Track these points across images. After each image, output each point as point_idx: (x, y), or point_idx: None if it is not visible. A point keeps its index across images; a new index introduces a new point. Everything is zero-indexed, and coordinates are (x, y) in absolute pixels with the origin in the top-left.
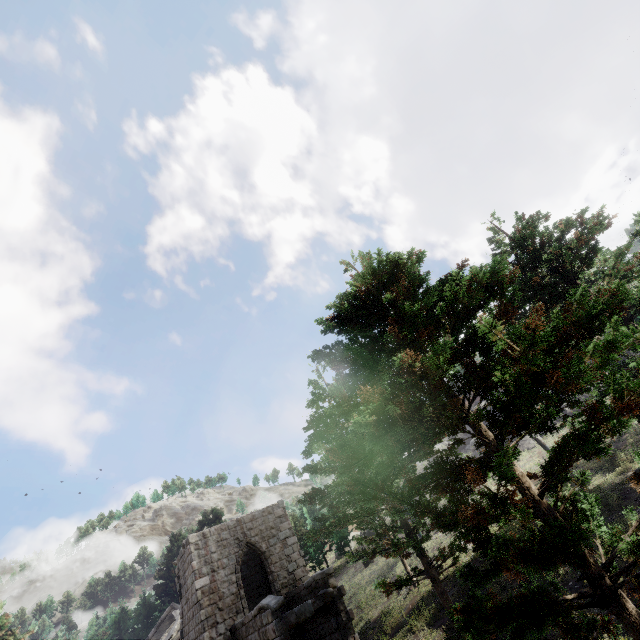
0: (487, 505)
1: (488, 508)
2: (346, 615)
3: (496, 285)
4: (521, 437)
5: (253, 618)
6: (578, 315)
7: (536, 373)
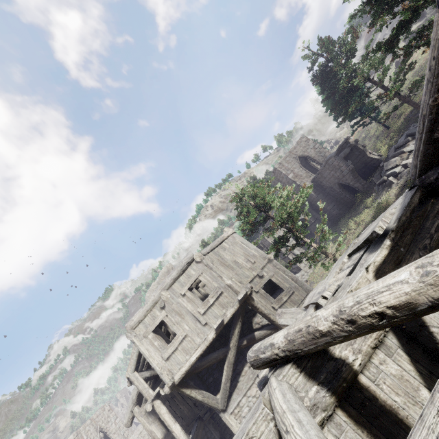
0: None
1: None
2: (362, 147)
3: None
4: None
5: (323, 168)
6: None
7: None
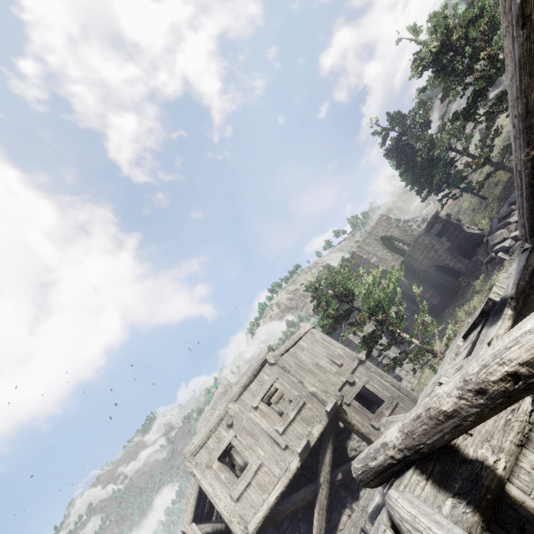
0: None
1: None
2: (457, 221)
3: None
4: None
5: (412, 248)
6: None
7: None
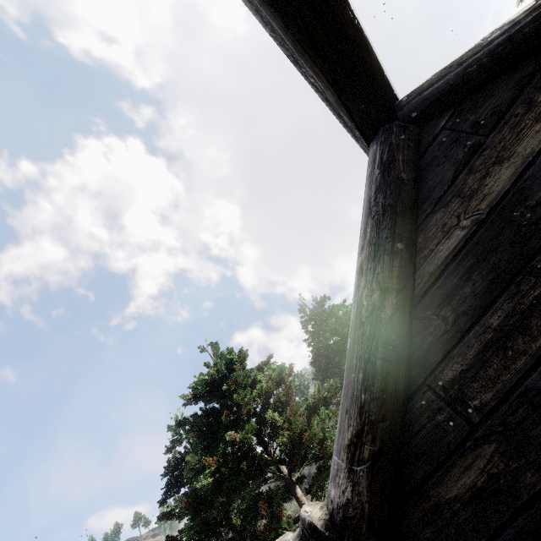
0: (268, 522)
1: (268, 524)
2: None
3: (282, 379)
4: (302, 468)
5: None
6: (319, 396)
7: (300, 432)
